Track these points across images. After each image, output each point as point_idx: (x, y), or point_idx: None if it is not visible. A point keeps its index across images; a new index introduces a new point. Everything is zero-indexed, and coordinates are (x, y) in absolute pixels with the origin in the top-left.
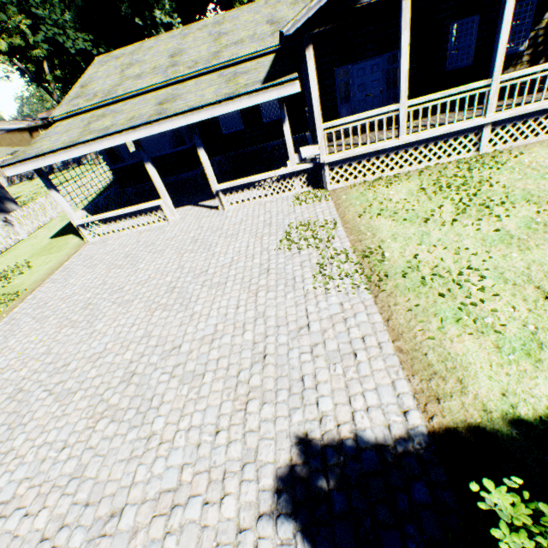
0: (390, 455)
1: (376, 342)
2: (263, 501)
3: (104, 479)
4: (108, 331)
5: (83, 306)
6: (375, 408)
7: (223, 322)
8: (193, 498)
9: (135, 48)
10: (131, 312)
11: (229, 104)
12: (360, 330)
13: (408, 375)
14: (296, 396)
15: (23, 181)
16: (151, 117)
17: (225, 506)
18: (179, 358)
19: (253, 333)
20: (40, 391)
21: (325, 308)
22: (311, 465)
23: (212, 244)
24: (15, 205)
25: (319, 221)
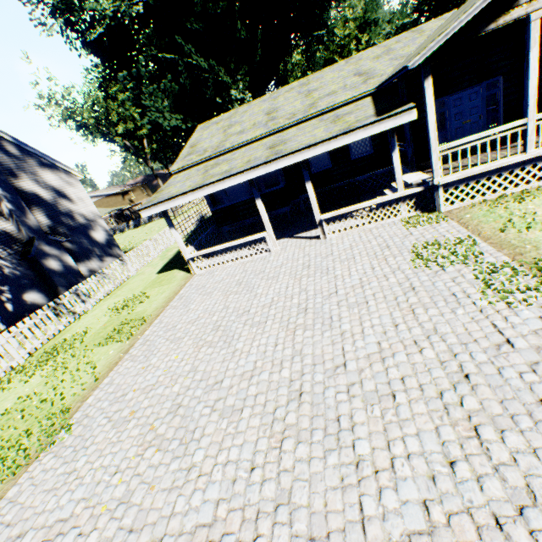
0: None
1: None
2: None
3: (321, 509)
4: (250, 350)
5: (213, 327)
6: None
7: (385, 340)
8: None
9: (231, 114)
10: (268, 332)
11: (344, 137)
12: None
13: None
14: None
15: (116, 234)
16: (269, 157)
17: None
18: (349, 376)
19: (433, 351)
20: (201, 407)
21: (521, 323)
22: None
23: (329, 268)
24: (119, 250)
25: (449, 239)
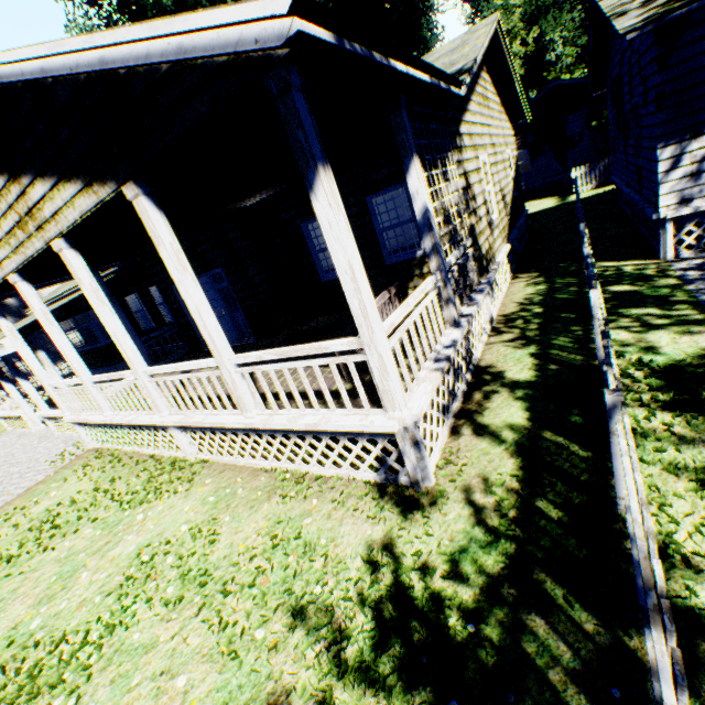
0: None
1: None
2: None
3: None
4: None
5: None
6: None
7: None
8: None
9: None
10: None
11: None
12: None
13: None
14: None
15: None
16: None
17: None
18: None
19: None
20: None
21: None
22: None
23: None
24: None
25: None
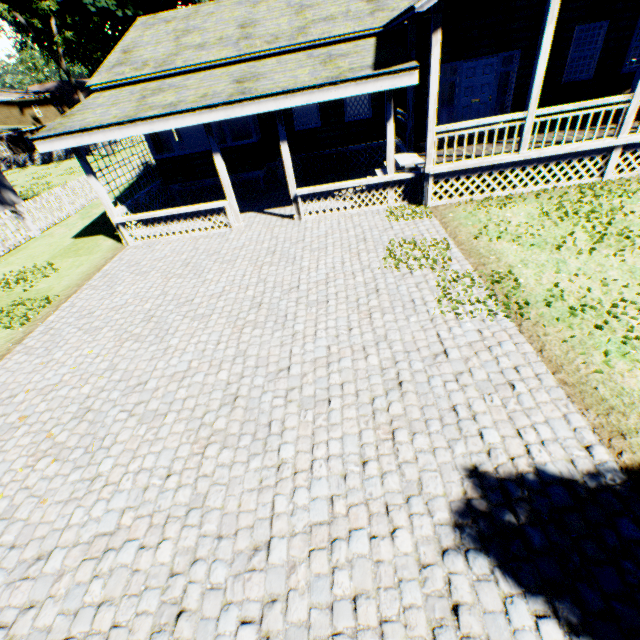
0: (581, 490)
1: (533, 373)
2: (443, 535)
3: (234, 510)
4: (187, 348)
5: (144, 318)
6: (551, 442)
7: (336, 344)
8: (356, 532)
9: (190, 12)
10: (211, 327)
11: (332, 90)
12: (510, 360)
13: (580, 409)
14: (452, 427)
15: (12, 169)
16: (233, 96)
17: (398, 540)
18: (291, 381)
19: (378, 358)
20: (116, 412)
21: (461, 335)
22: (491, 499)
23: (296, 257)
24: (14, 195)
25: (426, 240)
